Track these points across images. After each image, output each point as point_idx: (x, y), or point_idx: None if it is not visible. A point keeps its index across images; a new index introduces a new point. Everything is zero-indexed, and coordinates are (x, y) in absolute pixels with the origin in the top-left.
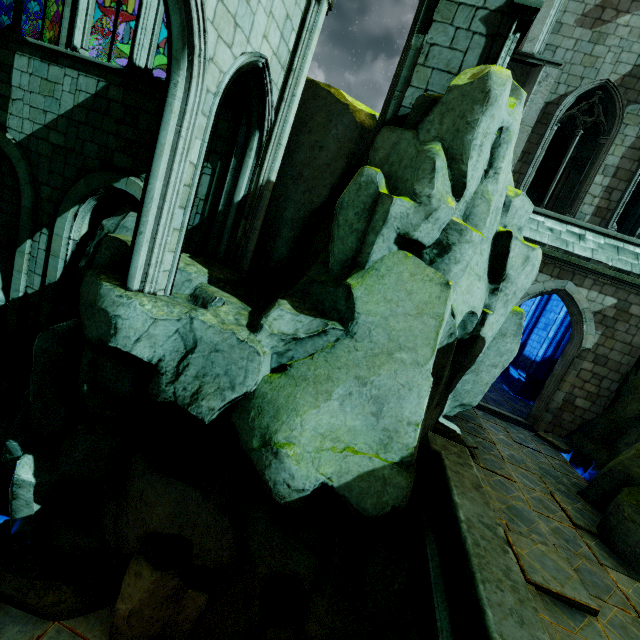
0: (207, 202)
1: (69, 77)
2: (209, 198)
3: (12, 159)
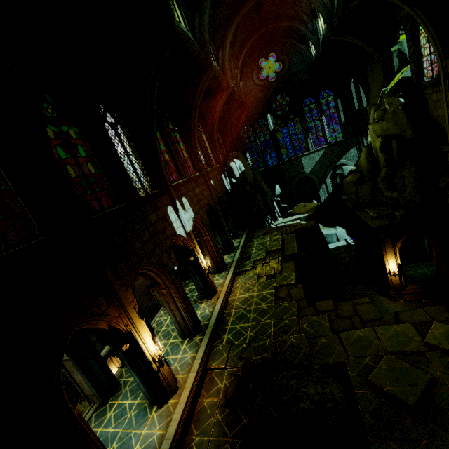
0: (358, 154)
1: (315, 154)
2: (358, 153)
3: (310, 176)
